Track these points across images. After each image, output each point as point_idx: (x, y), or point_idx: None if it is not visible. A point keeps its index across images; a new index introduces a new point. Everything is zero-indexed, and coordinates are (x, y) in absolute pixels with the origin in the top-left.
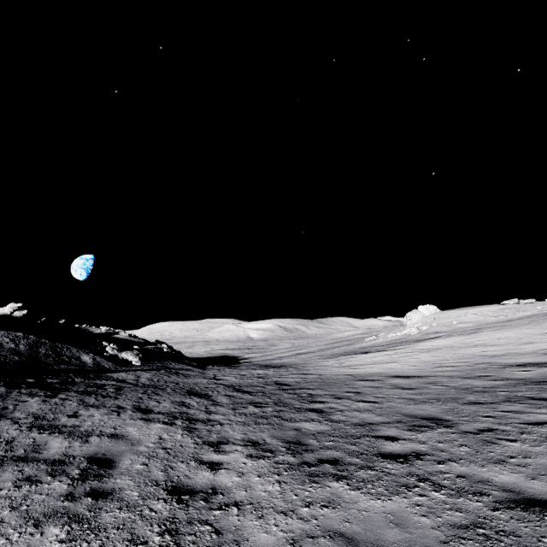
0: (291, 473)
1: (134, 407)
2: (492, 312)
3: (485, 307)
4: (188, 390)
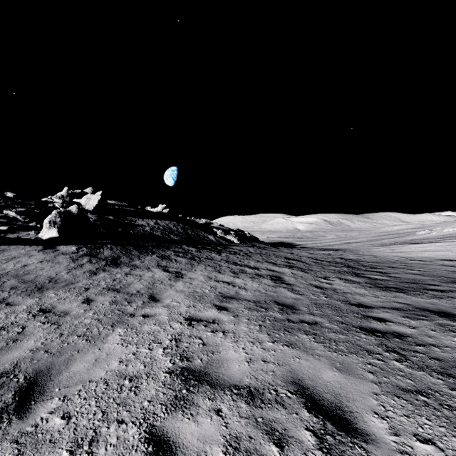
0: (371, 289)
1: (265, 261)
2: None
3: None
4: (284, 257)
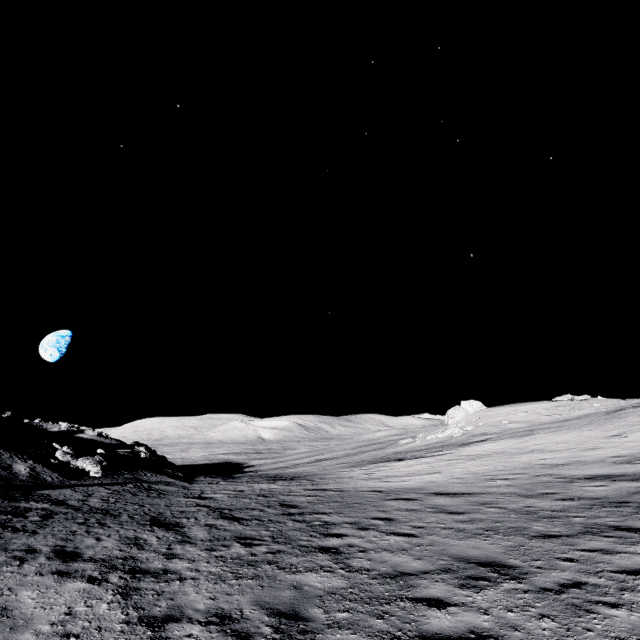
0: None
1: (55, 549)
2: (545, 410)
3: (536, 403)
4: (153, 516)
